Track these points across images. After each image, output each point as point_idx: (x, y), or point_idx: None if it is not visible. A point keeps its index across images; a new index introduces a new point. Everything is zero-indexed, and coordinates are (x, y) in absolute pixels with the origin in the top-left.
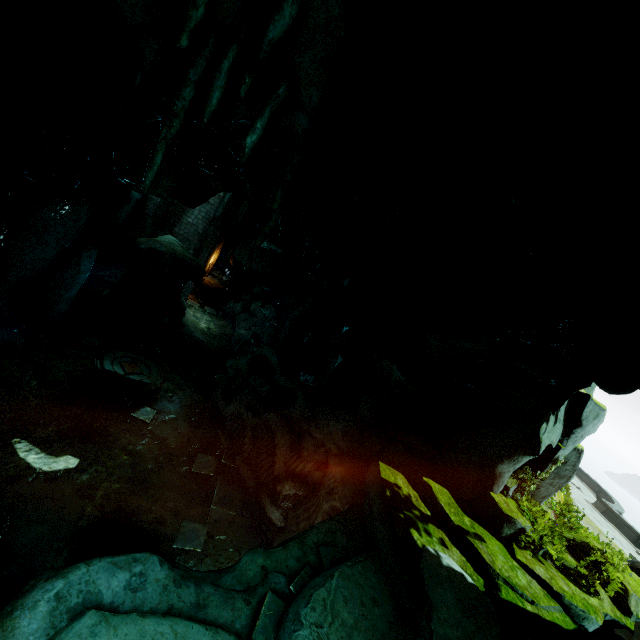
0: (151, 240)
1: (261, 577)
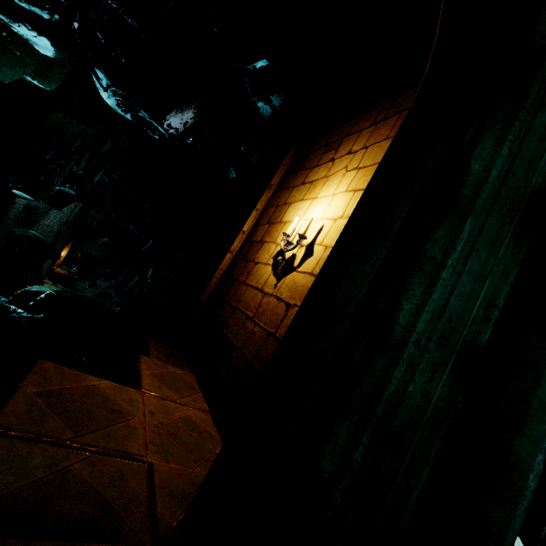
0: (23, 230)
1: None
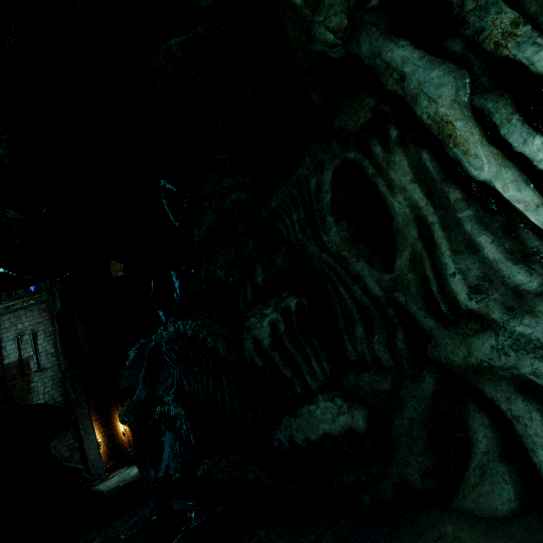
0: None
1: None
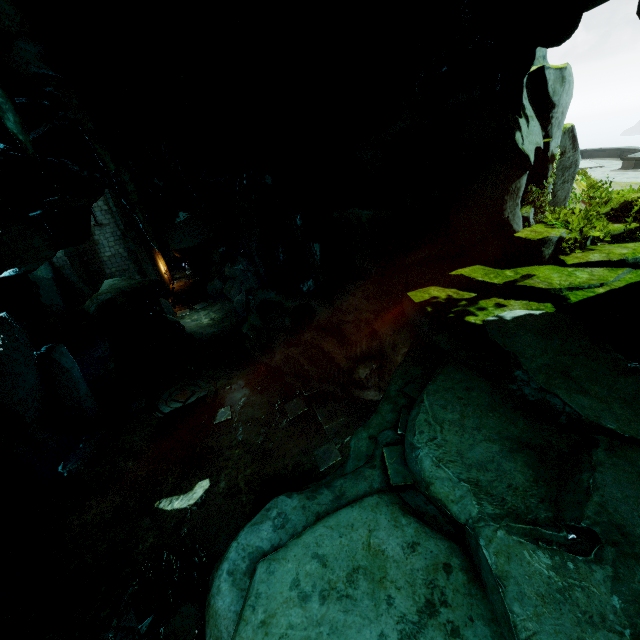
0: (93, 298)
1: (373, 444)
